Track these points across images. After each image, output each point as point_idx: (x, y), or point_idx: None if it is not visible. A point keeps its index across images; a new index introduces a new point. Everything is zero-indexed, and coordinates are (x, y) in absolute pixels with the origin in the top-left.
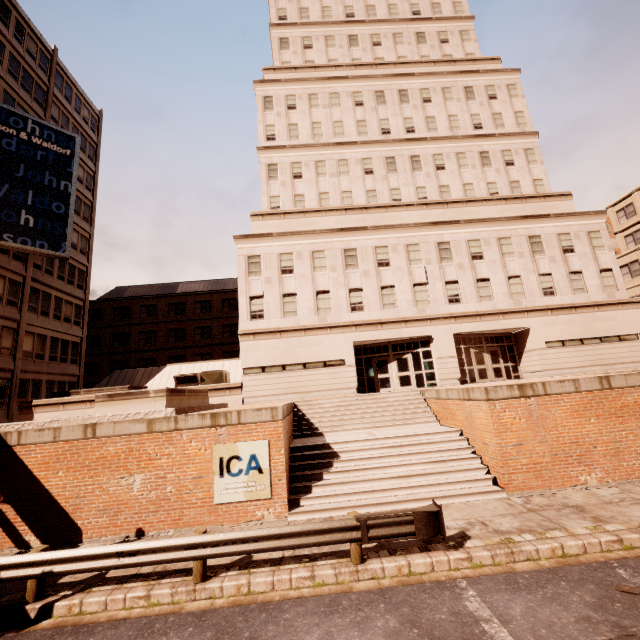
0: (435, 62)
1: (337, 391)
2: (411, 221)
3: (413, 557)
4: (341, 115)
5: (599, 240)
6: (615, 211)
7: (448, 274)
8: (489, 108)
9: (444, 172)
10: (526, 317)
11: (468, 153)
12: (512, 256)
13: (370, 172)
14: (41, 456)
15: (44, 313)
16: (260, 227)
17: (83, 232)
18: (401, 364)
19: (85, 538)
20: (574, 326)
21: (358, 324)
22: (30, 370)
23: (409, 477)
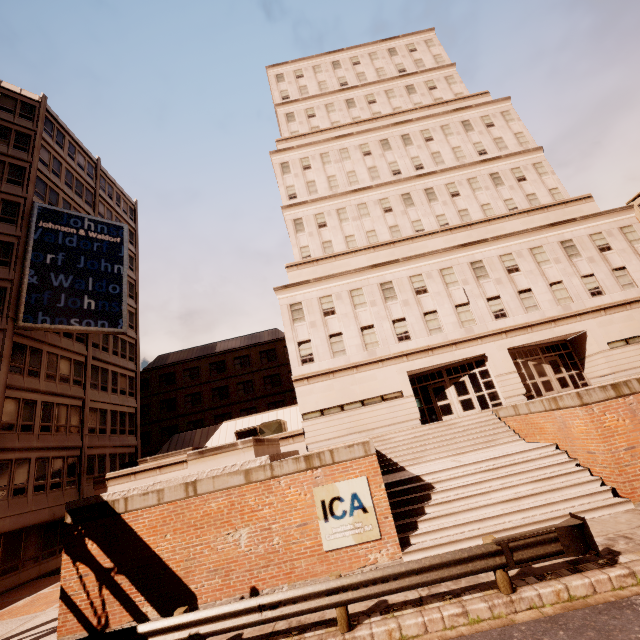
0: (429, 106)
1: (400, 424)
2: (438, 247)
3: (567, 580)
4: (352, 166)
5: (634, 234)
6: (637, 205)
7: (488, 291)
8: (489, 135)
9: (459, 198)
10: (579, 321)
11: (479, 177)
12: (548, 263)
13: (389, 210)
14: (148, 520)
15: (103, 388)
16: (296, 276)
17: (130, 308)
18: (459, 388)
19: (200, 603)
20: (633, 322)
21: (408, 353)
22: (95, 445)
23: (518, 500)
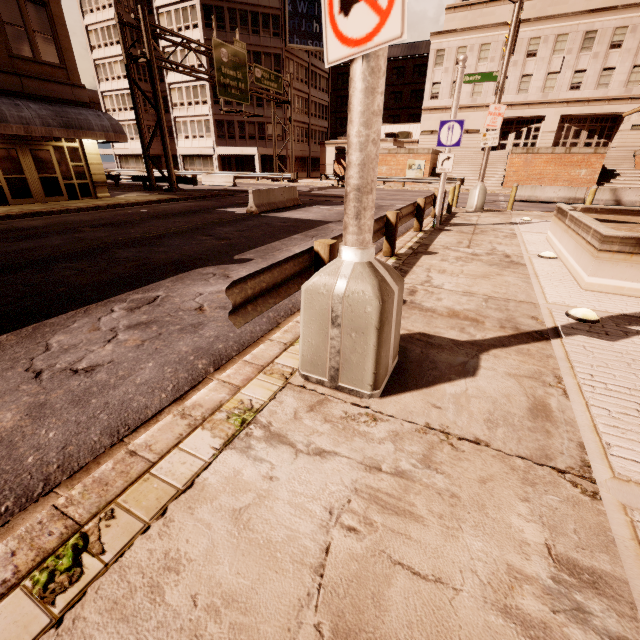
0: None
1: (469, 149)
2: (577, 5)
3: None
4: None
5: None
6: None
7: (580, 64)
8: None
9: None
10: (628, 104)
11: None
12: None
13: None
14: None
15: (315, 87)
16: (450, 20)
17: None
18: (517, 135)
19: None
20: None
21: None
22: (313, 124)
23: (471, 180)
